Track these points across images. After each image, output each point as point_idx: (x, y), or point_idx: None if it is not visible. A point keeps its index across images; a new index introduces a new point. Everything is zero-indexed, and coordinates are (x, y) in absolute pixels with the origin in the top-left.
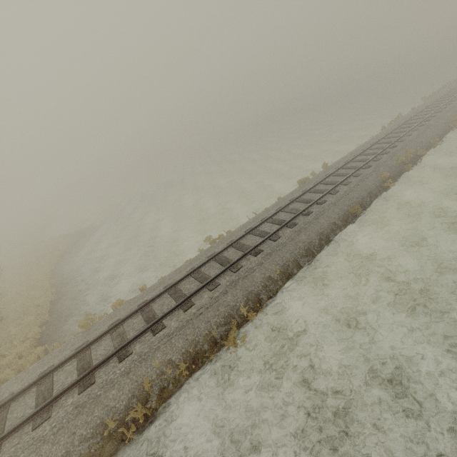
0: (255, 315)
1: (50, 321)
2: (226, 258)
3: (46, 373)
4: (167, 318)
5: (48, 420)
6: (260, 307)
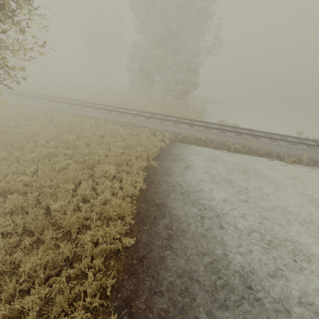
0: (306, 165)
1: (201, 117)
2: (307, 142)
3: (208, 122)
4: (261, 138)
5: (209, 130)
6: (312, 164)
